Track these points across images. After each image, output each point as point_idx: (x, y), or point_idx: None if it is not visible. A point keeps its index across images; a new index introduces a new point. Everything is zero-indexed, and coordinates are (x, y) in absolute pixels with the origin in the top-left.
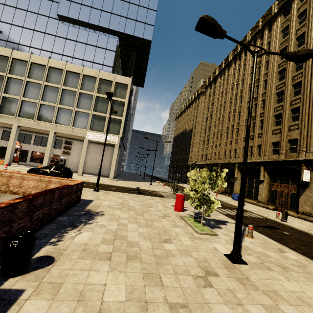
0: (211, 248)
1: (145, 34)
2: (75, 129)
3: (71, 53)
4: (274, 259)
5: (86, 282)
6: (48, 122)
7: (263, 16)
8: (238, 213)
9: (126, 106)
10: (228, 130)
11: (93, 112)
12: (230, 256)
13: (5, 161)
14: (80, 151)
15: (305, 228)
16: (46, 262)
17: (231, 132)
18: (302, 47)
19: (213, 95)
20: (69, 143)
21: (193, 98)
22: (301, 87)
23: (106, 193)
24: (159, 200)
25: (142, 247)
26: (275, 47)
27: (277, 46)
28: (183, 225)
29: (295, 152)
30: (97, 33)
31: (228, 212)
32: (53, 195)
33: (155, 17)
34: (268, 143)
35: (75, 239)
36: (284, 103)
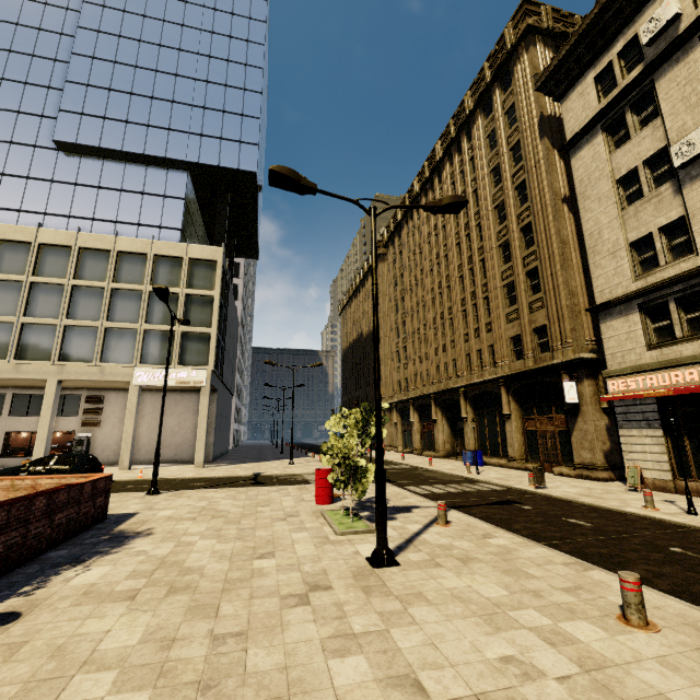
0: (348, 553)
1: (242, 162)
2: (107, 368)
3: (89, 211)
4: (460, 550)
5: (73, 634)
6: (41, 362)
7: (455, 115)
8: (377, 477)
9: (217, 304)
10: (435, 324)
11: (145, 325)
12: (372, 557)
13: None
14: (124, 415)
15: (575, 493)
16: (3, 620)
17: (442, 327)
18: (521, 165)
19: (400, 259)
20: (96, 400)
21: (367, 268)
22: (533, 233)
23: (174, 496)
24: (292, 491)
25: (207, 572)
26: (481, 166)
27: (484, 164)
28: (317, 526)
29: (548, 350)
30: (142, 168)
31: (433, 491)
32: (29, 506)
33: (259, 129)
34: (503, 339)
35: (72, 582)
36: (514, 263)
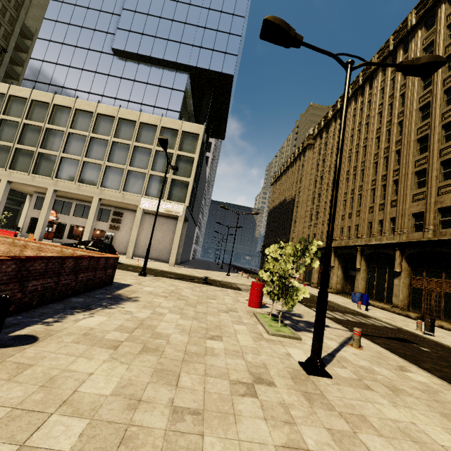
0: (281, 353)
1: (224, 67)
2: (126, 195)
3: (127, 96)
4: (384, 377)
5: (65, 368)
6: (91, 186)
7: (396, 32)
8: (320, 298)
9: (196, 163)
10: (346, 197)
11: (150, 171)
12: (306, 363)
13: (35, 236)
14: (133, 226)
15: None
16: (24, 341)
17: (351, 200)
18: None
19: (325, 148)
20: (118, 214)
21: (297, 154)
22: None
23: (155, 279)
24: (230, 293)
25: (172, 340)
26: None
27: None
28: (252, 323)
29: (449, 227)
30: (161, 69)
31: (335, 316)
32: (62, 263)
33: (239, 44)
34: (406, 214)
35: (79, 322)
36: (430, 153)
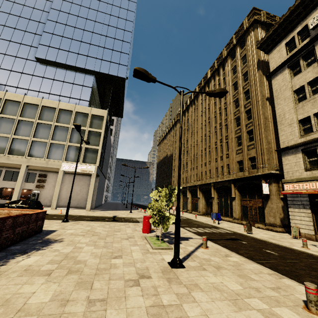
0: (159, 259)
1: (119, 73)
2: (49, 161)
3: (48, 90)
4: (215, 262)
5: (15, 293)
6: (20, 156)
7: (217, 58)
8: (176, 222)
9: (102, 136)
10: (202, 153)
11: (68, 143)
12: (171, 262)
13: None
14: (55, 184)
15: (266, 237)
16: None
17: (205, 154)
18: (247, 82)
19: (187, 122)
20: (43, 176)
21: (171, 125)
22: (251, 113)
23: (75, 223)
24: (131, 225)
25: (88, 263)
26: (228, 82)
27: (230, 81)
28: (143, 244)
29: (255, 168)
30: (74, 72)
31: (198, 231)
32: (3, 223)
33: (128, 59)
34: (234, 162)
35: (20, 263)
36: (241, 127)
